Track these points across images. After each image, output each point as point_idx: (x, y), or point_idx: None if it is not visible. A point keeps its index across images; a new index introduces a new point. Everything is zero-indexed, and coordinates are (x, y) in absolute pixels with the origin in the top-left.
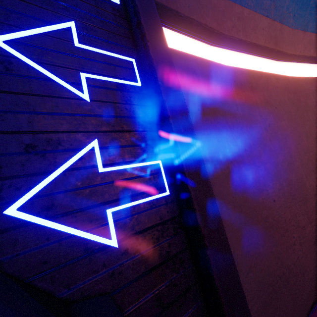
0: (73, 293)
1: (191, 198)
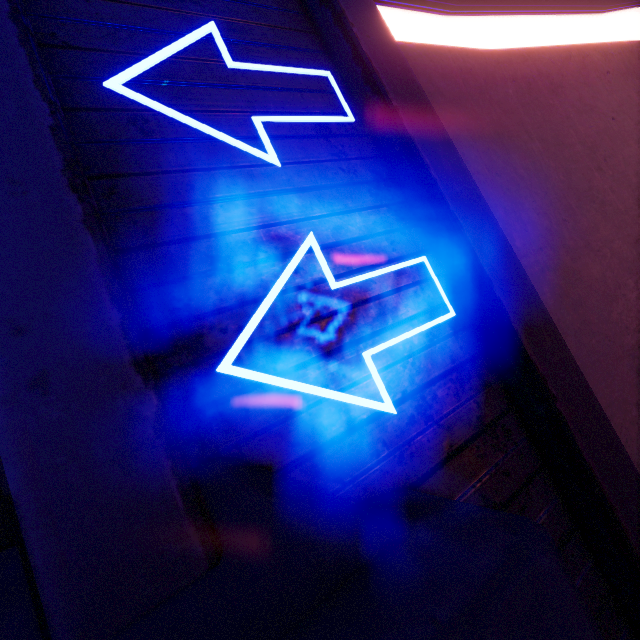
0: (351, 491)
1: (506, 312)
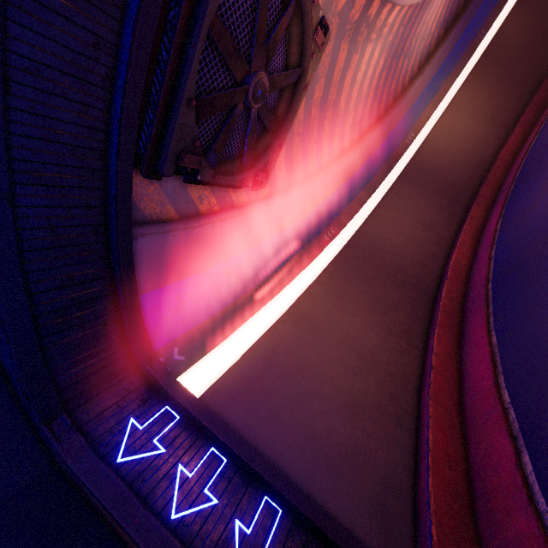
0: None
1: (293, 503)
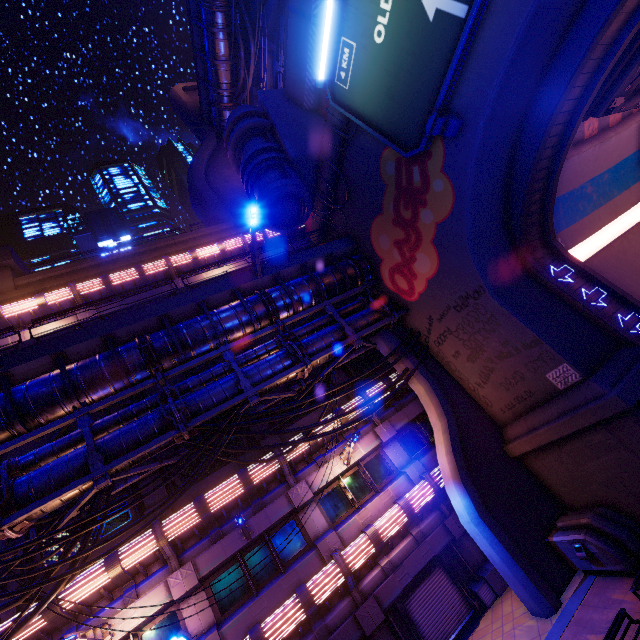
0: None
1: None
